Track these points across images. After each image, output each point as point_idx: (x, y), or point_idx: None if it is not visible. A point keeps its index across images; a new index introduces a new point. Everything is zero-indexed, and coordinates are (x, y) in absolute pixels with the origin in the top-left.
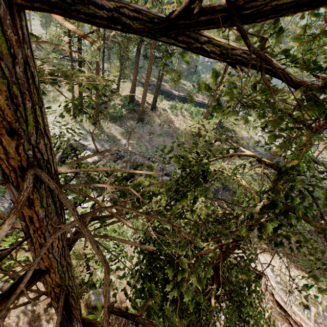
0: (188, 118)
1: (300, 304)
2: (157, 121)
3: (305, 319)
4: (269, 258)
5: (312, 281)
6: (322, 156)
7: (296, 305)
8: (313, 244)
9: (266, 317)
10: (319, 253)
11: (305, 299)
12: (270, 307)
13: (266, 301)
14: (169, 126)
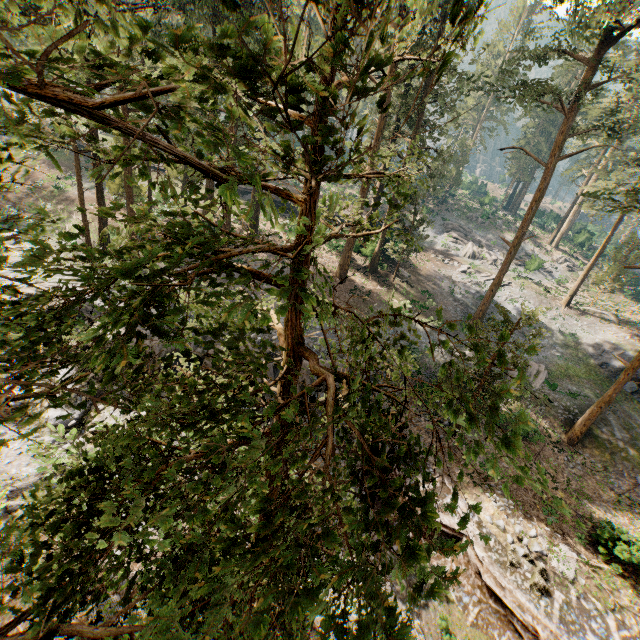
0: (322, 248)
1: (532, 587)
2: (260, 256)
3: (542, 618)
4: (473, 502)
5: (559, 539)
6: (581, 301)
7: (525, 590)
8: (565, 468)
9: (470, 623)
10: (575, 483)
11: (544, 577)
12: (478, 602)
13: (470, 590)
14: (283, 264)
